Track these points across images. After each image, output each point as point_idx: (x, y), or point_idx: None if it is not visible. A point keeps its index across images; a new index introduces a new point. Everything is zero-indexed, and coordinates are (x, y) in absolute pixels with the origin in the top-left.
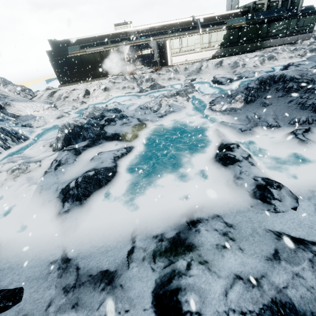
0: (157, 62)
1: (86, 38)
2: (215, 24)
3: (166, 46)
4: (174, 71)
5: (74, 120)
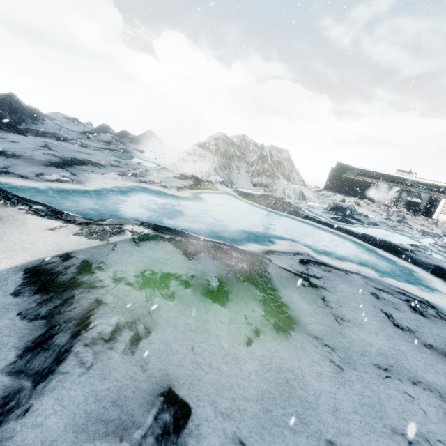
0: (420, 210)
1: (365, 170)
2: None
3: (439, 202)
4: (432, 223)
5: (341, 203)
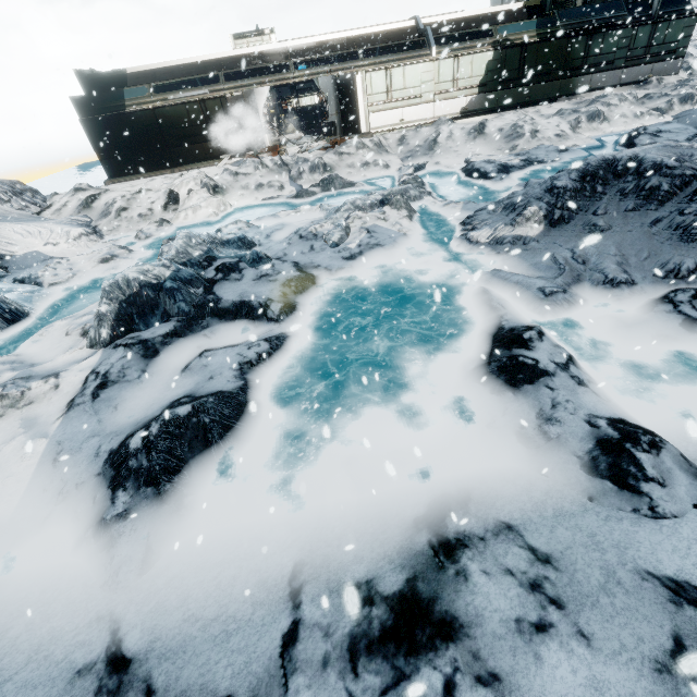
0: (336, 125)
1: (166, 67)
2: (465, 37)
3: (355, 87)
4: (374, 147)
5: (141, 270)
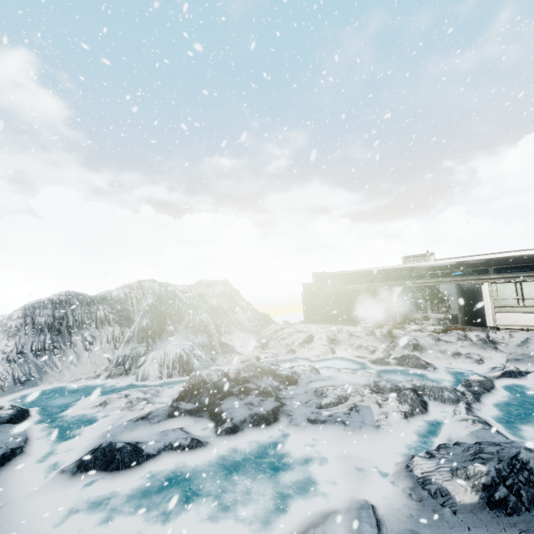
0: (457, 316)
1: (354, 272)
2: None
3: (480, 292)
4: (478, 342)
5: (209, 373)
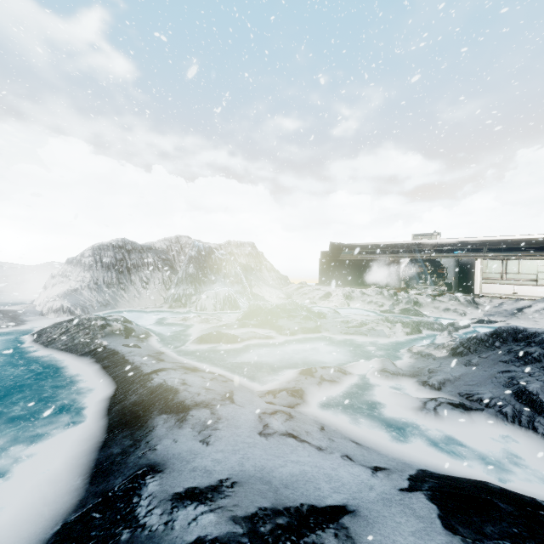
0: (452, 285)
1: (368, 244)
2: None
3: (473, 266)
4: (465, 302)
5: (264, 303)
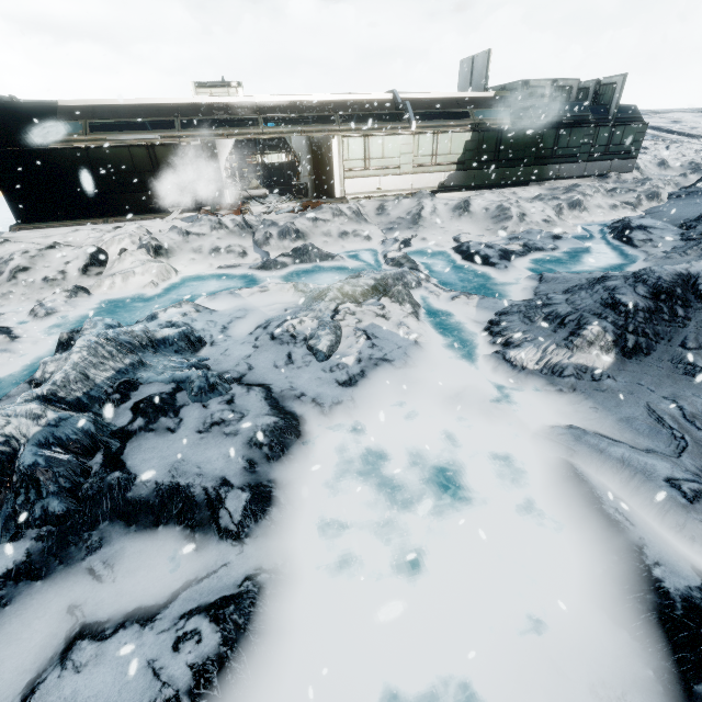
0: (308, 187)
1: (110, 105)
2: (436, 116)
3: (330, 150)
4: (352, 215)
5: None
